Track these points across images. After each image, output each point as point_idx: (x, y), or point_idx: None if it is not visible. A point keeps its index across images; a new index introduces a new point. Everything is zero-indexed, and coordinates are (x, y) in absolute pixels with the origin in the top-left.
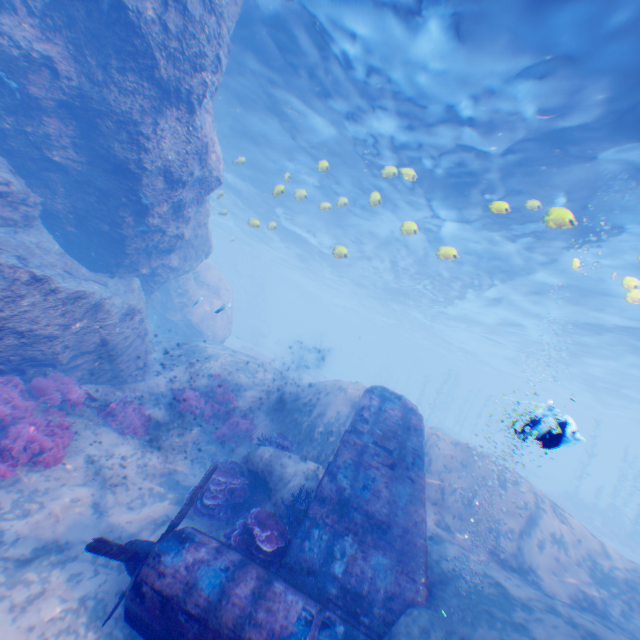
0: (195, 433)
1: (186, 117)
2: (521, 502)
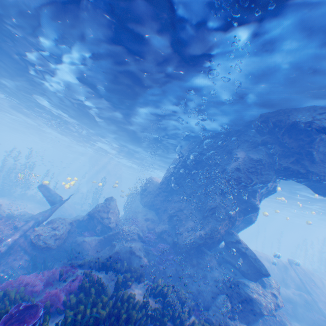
0: None
1: None
2: (317, 278)
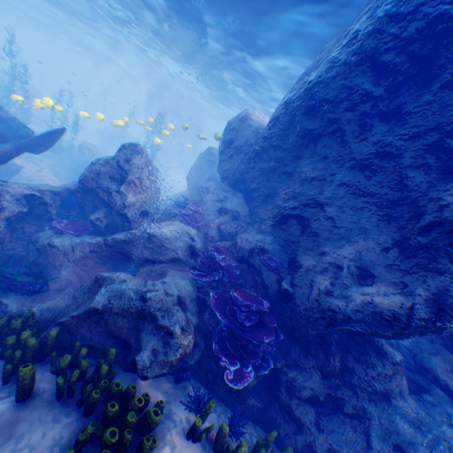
0: None
1: None
2: None
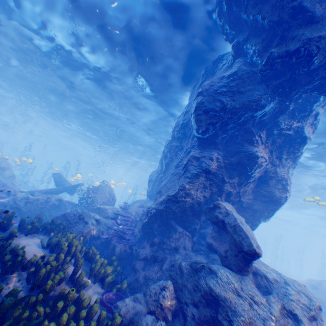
0: None
1: (291, 169)
2: None
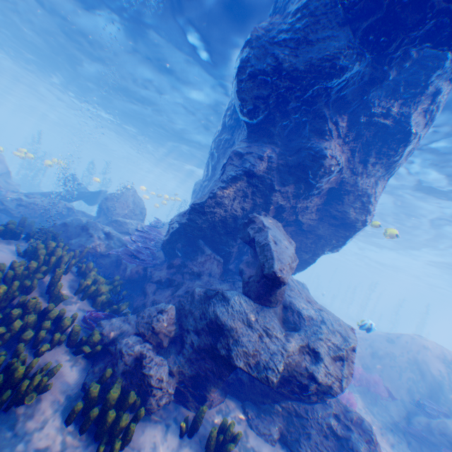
0: (359, 397)
1: (384, 183)
2: None
